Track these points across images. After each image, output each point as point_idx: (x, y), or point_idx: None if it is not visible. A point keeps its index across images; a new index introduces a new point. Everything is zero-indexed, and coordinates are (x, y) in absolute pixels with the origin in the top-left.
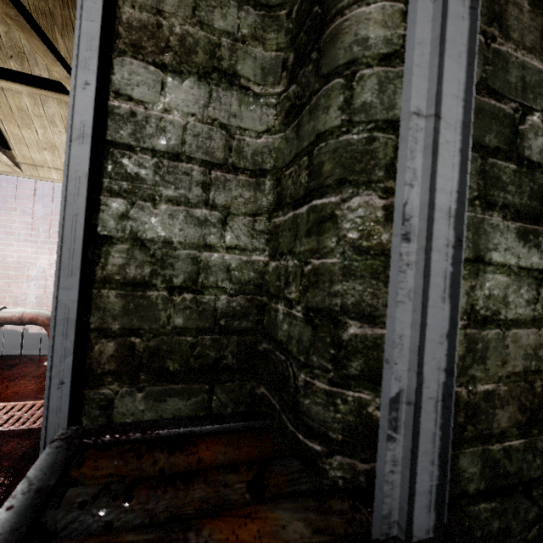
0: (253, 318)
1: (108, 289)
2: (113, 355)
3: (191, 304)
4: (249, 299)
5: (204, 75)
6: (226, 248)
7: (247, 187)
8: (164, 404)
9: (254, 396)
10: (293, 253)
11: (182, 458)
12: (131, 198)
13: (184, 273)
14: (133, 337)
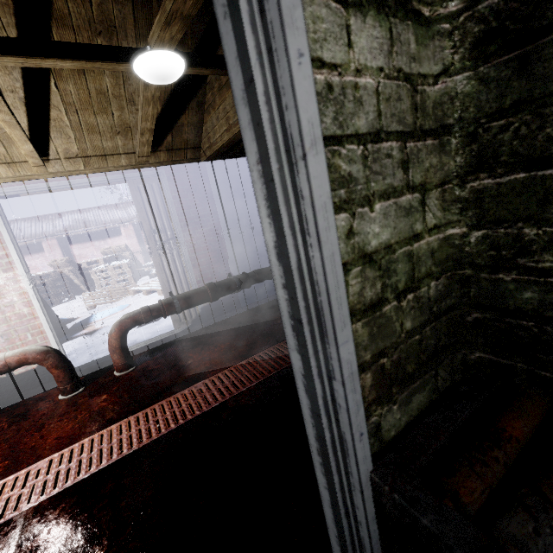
0: (456, 294)
1: (354, 323)
2: (371, 384)
3: (413, 303)
4: (449, 276)
5: (380, 2)
6: (428, 231)
7: (433, 153)
8: (410, 404)
9: (467, 362)
10: (537, 220)
11: (508, 446)
12: (351, 209)
13: (404, 275)
14: (381, 359)
